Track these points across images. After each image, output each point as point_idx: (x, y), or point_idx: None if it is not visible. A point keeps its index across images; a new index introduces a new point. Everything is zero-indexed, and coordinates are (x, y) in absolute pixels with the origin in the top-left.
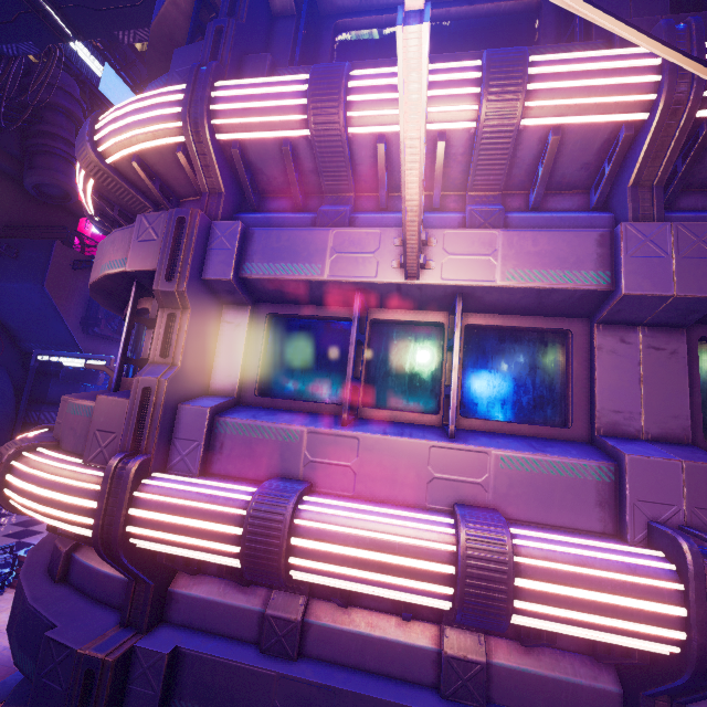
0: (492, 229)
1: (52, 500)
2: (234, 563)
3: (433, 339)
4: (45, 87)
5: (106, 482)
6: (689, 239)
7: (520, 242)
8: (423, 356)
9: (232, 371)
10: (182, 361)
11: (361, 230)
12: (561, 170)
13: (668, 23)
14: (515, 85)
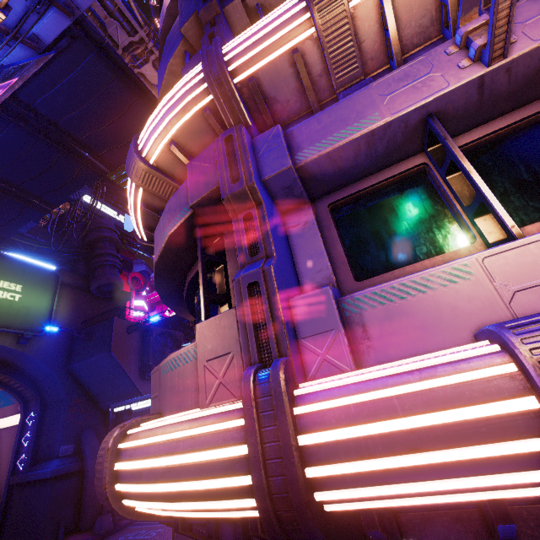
0: None
1: (179, 469)
2: (533, 488)
3: (537, 138)
4: (96, 230)
5: (249, 405)
6: None
7: None
8: (538, 157)
9: (320, 265)
10: (275, 252)
11: (402, 68)
12: None
13: None
14: None
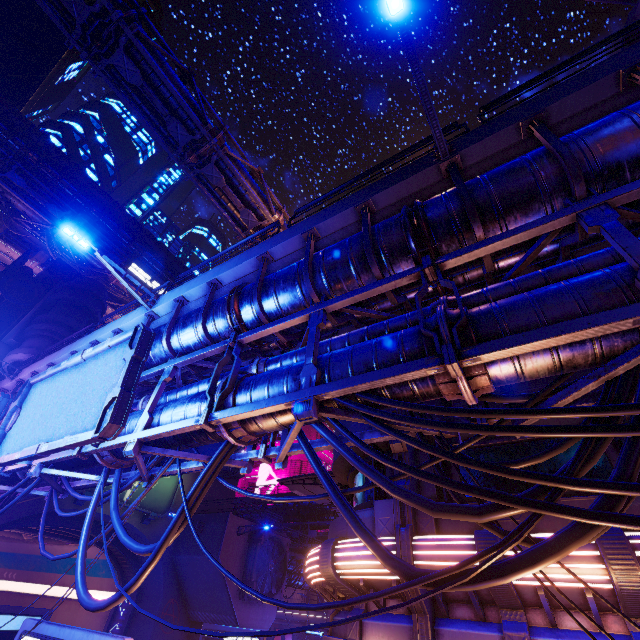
0: None
1: None
2: None
3: None
4: None
5: None
6: None
7: None
8: None
9: None
10: None
11: None
12: None
13: None
14: (632, 570)
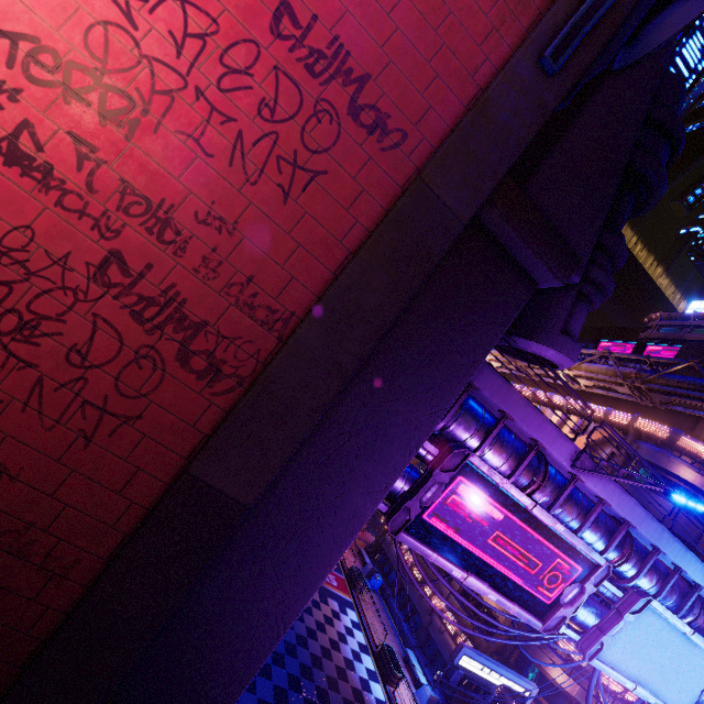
0: None
1: None
2: None
3: None
4: None
5: None
6: None
7: None
8: None
9: None
10: None
11: None
12: None
13: None
14: None
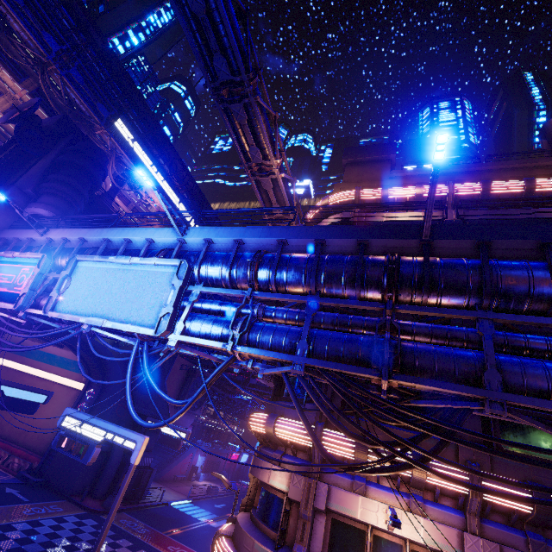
0: (419, 515)
1: None
2: None
3: (398, 549)
4: None
5: None
6: (487, 547)
7: (429, 525)
8: None
9: (319, 545)
10: (307, 544)
11: (371, 500)
12: (444, 492)
13: (470, 466)
14: (423, 473)
